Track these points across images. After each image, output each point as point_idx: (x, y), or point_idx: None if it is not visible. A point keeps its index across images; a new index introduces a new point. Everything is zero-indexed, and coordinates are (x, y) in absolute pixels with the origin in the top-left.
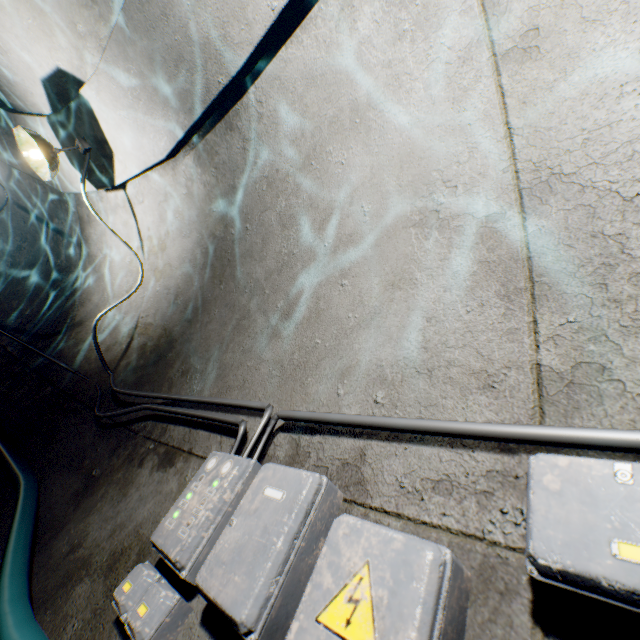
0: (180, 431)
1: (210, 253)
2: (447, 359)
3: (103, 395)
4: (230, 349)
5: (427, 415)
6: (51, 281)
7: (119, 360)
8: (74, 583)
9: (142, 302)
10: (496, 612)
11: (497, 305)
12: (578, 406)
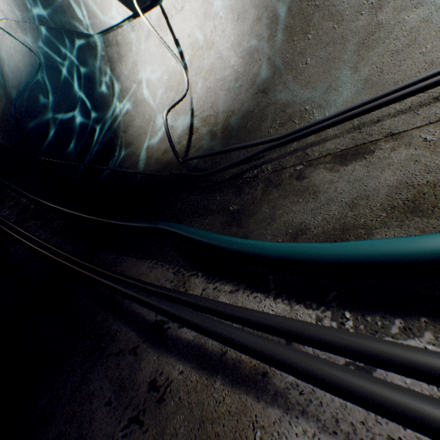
0: (337, 142)
1: (279, 18)
2: None
3: (184, 175)
4: (362, 67)
5: None
6: (90, 122)
7: (184, 152)
8: (359, 239)
9: (190, 105)
10: None
11: None
12: None
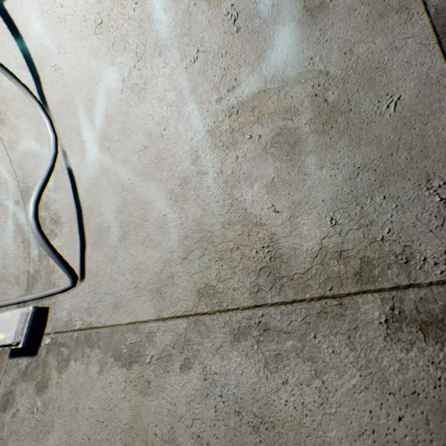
0: None
1: None
2: (11, 272)
3: None
4: None
5: (4, 298)
6: None
7: None
8: None
9: None
10: (4, 359)
11: (22, 246)
12: (34, 286)
